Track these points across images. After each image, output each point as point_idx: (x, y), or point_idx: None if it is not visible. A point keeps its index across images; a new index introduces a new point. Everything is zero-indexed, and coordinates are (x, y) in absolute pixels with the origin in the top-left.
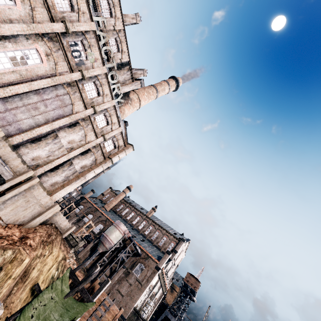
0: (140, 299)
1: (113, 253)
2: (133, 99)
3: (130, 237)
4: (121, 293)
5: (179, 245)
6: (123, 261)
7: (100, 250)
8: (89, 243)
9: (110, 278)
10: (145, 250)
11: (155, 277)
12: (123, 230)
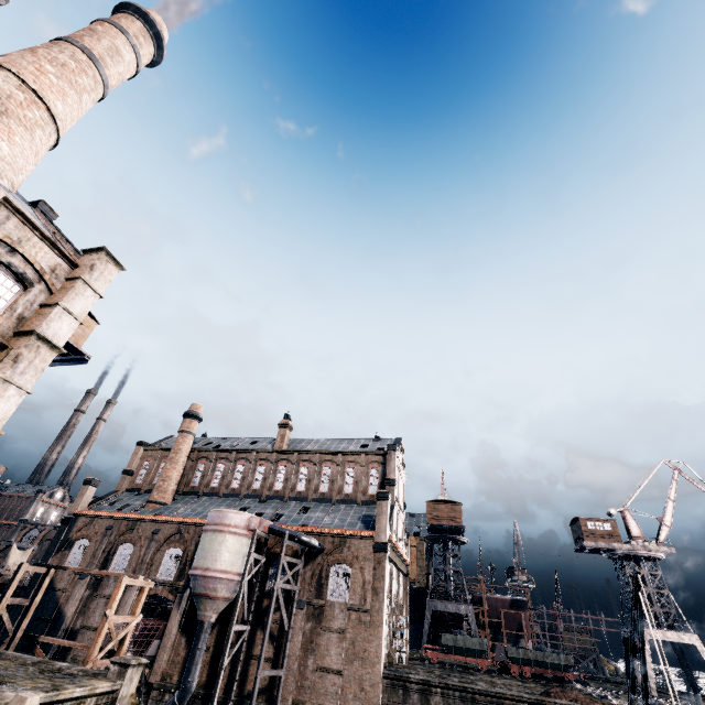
0: (384, 643)
1: (249, 594)
2: (2, 89)
3: (271, 528)
4: (331, 669)
5: (390, 462)
6: (287, 593)
7: (211, 617)
8: (167, 613)
9: (284, 661)
10: (327, 529)
11: (386, 570)
12: (242, 526)
